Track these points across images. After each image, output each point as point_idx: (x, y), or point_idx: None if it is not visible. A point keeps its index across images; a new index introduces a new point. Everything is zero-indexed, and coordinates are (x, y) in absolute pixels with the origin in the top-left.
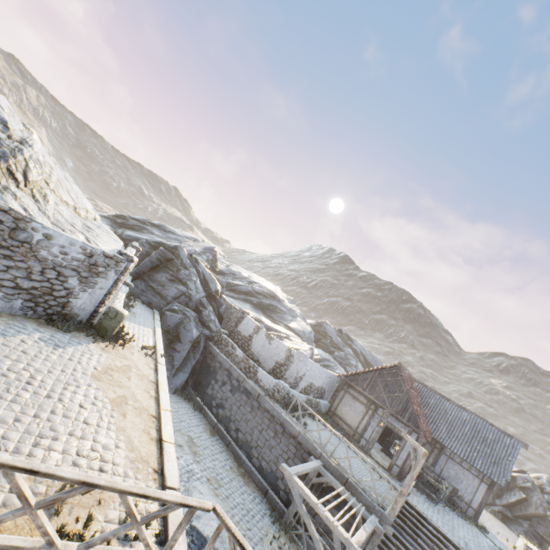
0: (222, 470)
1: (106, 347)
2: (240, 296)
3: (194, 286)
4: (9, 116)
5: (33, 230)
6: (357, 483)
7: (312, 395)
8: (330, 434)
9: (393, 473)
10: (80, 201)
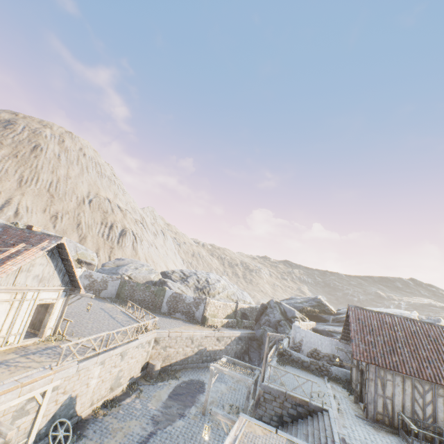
0: (244, 390)
1: (200, 326)
2: (342, 323)
3: (273, 315)
4: (212, 279)
5: (182, 296)
6: (266, 374)
7: (325, 362)
8: (317, 381)
9: (365, 413)
10: (242, 298)
